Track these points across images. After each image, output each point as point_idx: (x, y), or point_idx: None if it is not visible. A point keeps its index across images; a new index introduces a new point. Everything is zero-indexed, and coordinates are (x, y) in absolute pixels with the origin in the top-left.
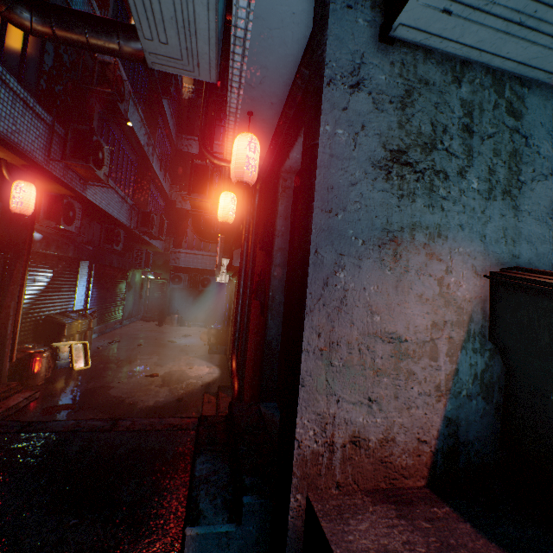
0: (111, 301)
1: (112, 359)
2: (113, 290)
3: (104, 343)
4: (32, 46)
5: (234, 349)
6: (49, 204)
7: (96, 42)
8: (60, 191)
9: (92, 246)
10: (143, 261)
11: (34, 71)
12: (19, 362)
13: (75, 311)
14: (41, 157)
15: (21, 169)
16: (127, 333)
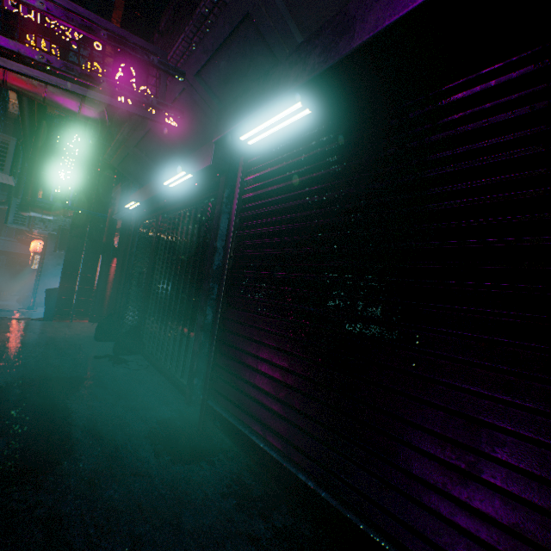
0: None
1: None
2: None
3: None
4: None
5: (34, 296)
6: None
7: None
8: None
9: None
10: None
11: None
12: None
13: None
14: None
15: None
16: None
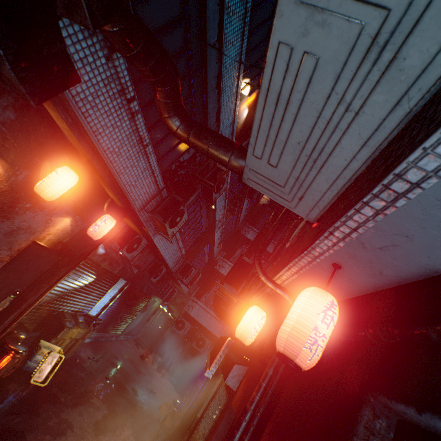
0: (122, 316)
1: (70, 386)
2: (130, 307)
3: (86, 355)
4: (181, 146)
5: None
6: (127, 233)
7: (213, 152)
8: (136, 229)
9: (139, 269)
10: (167, 295)
11: (173, 158)
12: None
13: (86, 315)
14: (139, 205)
15: (119, 207)
16: (113, 351)
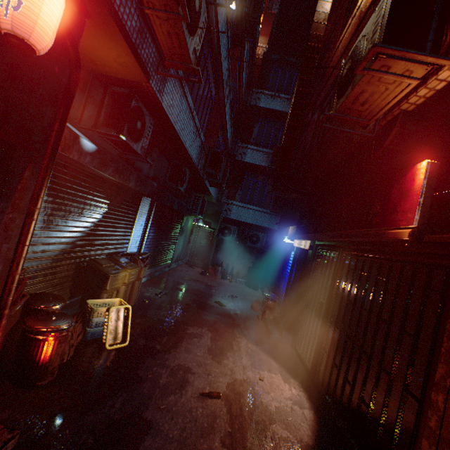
0: (165, 244)
1: (156, 329)
2: (168, 233)
3: (151, 293)
4: None
5: None
6: (113, 105)
7: None
8: (125, 68)
9: (157, 183)
10: (199, 208)
11: None
12: (21, 341)
13: (127, 254)
14: None
15: None
16: (174, 279)
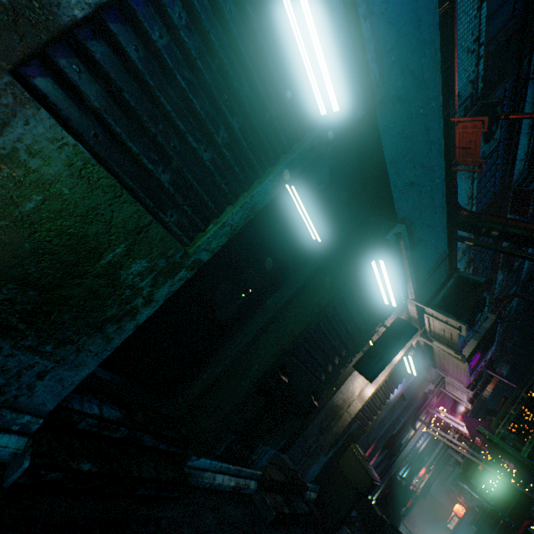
0: None
1: None
2: None
3: None
4: None
5: None
6: None
7: None
8: None
9: None
10: None
11: None
12: None
13: None
14: None
15: None
16: None
